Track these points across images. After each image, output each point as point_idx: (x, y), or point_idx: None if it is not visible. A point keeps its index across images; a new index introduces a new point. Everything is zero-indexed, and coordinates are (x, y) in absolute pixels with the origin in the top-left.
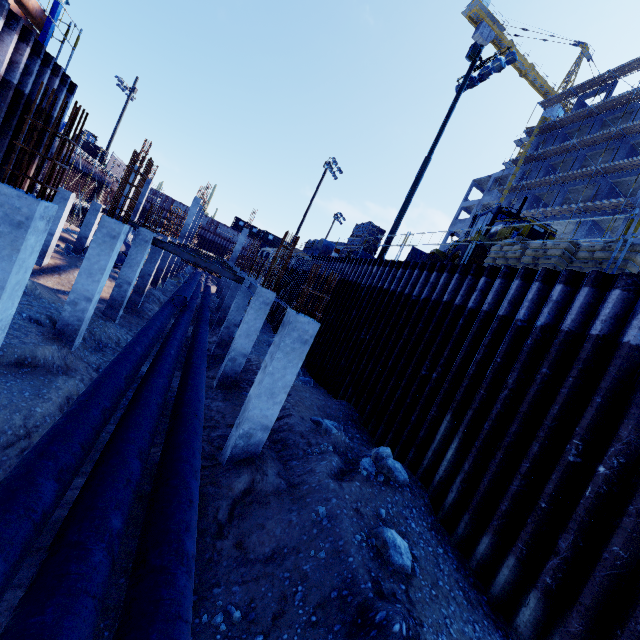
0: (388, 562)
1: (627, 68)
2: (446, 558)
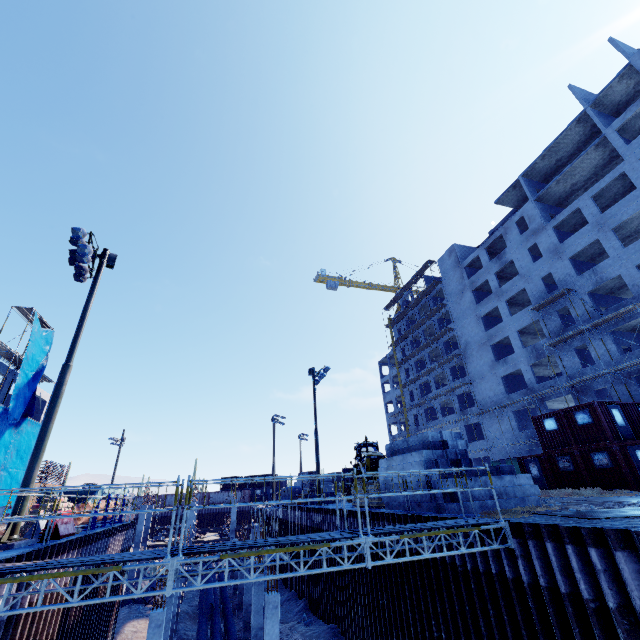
0: None
1: (409, 284)
2: None
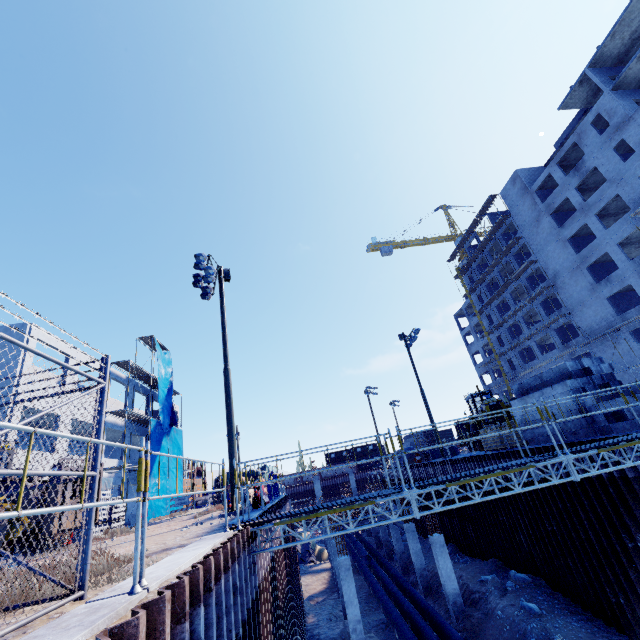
0: (529, 614)
1: (472, 227)
2: (559, 603)
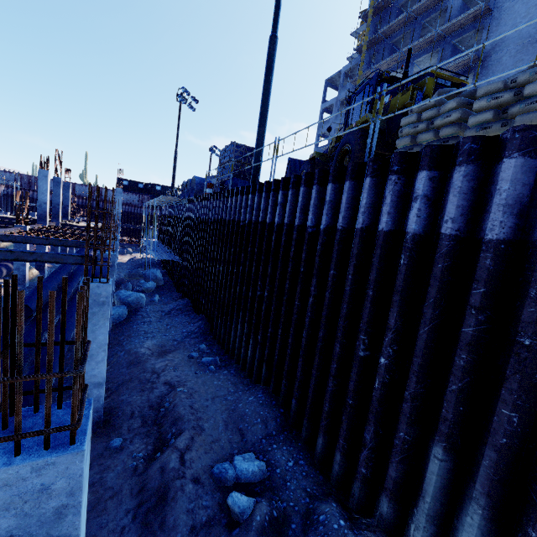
0: None
1: None
2: None
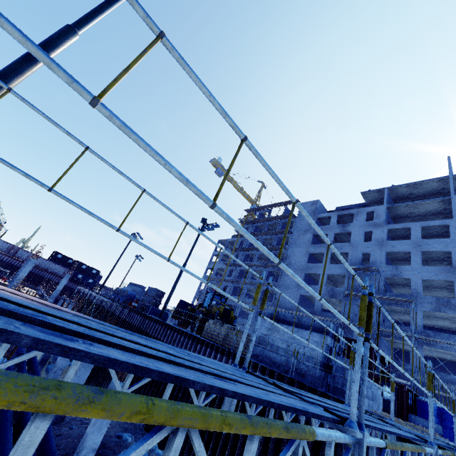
0: None
1: (274, 205)
2: None
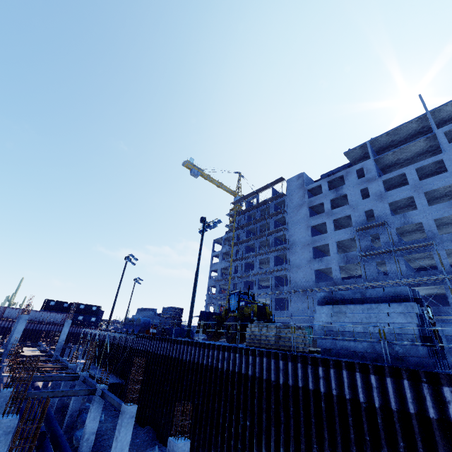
0: None
1: (260, 190)
2: None
